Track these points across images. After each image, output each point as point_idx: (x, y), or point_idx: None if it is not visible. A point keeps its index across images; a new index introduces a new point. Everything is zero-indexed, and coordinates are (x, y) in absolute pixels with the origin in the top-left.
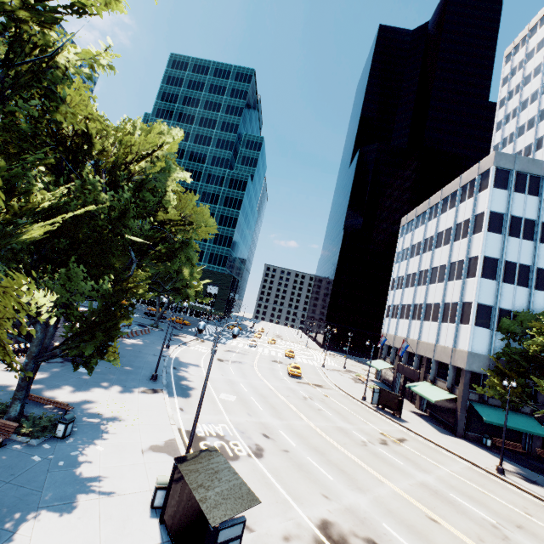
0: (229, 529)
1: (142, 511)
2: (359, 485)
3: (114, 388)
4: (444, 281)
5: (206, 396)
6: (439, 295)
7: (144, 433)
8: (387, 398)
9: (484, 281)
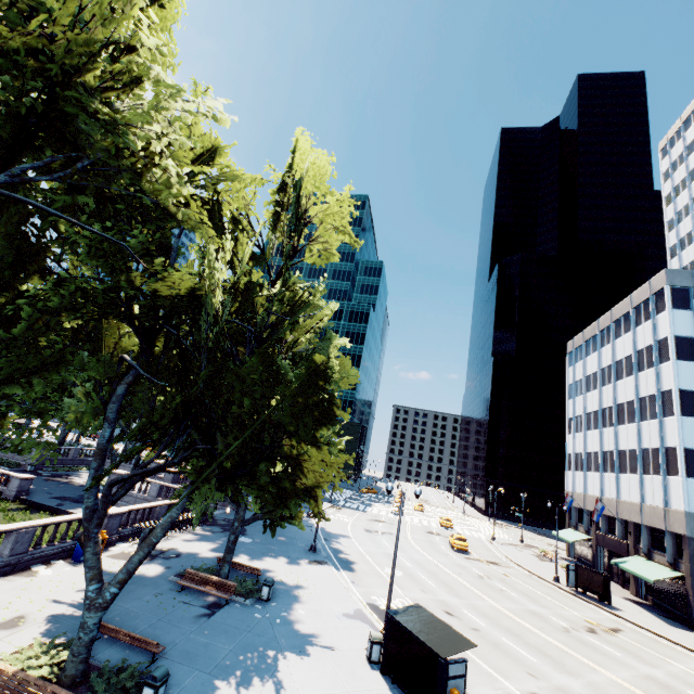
0: (456, 666)
1: (362, 664)
2: (568, 669)
3: (281, 558)
4: (636, 421)
5: (370, 570)
6: (633, 439)
7: (330, 601)
8: (587, 577)
9: (686, 420)
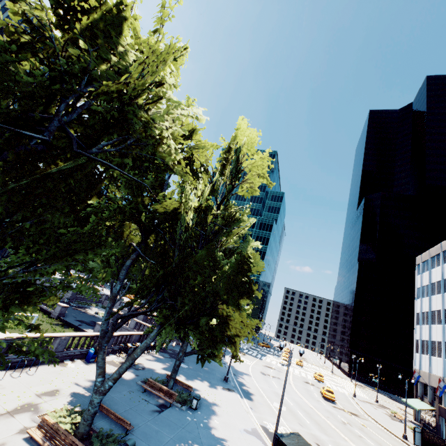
0: None
1: None
2: None
3: (205, 382)
4: None
5: (263, 402)
6: None
7: (235, 418)
8: (431, 440)
9: None
